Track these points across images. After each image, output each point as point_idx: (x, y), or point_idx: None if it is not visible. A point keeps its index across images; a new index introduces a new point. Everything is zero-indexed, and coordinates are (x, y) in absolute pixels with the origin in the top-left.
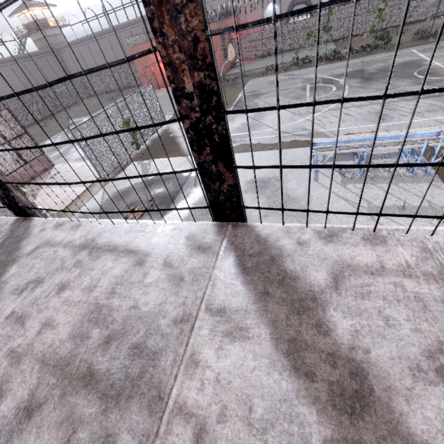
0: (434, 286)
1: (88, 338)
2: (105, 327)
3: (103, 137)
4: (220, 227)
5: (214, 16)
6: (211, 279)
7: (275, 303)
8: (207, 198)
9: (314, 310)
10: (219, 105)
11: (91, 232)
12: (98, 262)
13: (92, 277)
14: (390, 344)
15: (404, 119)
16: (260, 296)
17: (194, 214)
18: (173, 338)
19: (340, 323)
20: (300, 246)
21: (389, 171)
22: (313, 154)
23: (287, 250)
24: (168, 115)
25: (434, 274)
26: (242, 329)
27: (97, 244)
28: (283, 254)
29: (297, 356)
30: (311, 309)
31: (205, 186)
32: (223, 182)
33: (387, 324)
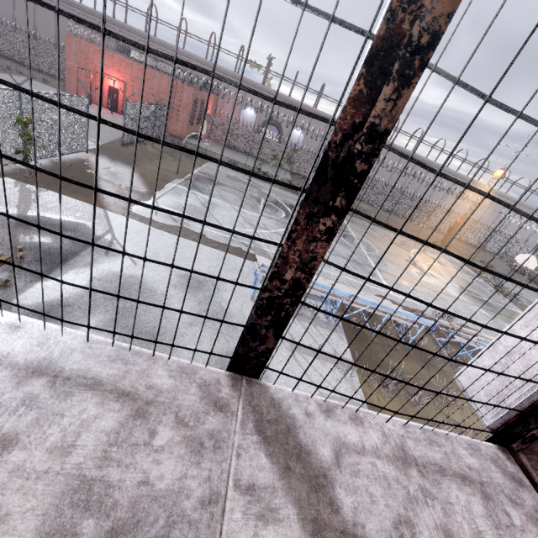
0: (392, 467)
1: (77, 535)
2: (103, 516)
3: (172, 267)
4: (235, 380)
5: (196, 82)
6: (235, 447)
7: (297, 480)
8: (237, 350)
9: (326, 487)
10: (301, 297)
11: (47, 345)
12: (70, 403)
13: (64, 428)
14: (375, 518)
15: (328, 269)
16: (284, 471)
17: (93, 294)
18: (203, 526)
19: (345, 501)
20: (308, 418)
21: (312, 312)
22: (257, 273)
23: (299, 420)
24: (92, 142)
25: (391, 456)
26: (273, 510)
27: (63, 371)
28: (296, 425)
29: (321, 536)
30: (324, 486)
31: (244, 341)
32: (263, 344)
33: (372, 500)
